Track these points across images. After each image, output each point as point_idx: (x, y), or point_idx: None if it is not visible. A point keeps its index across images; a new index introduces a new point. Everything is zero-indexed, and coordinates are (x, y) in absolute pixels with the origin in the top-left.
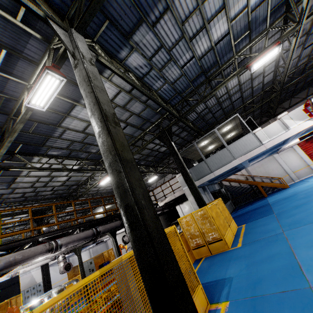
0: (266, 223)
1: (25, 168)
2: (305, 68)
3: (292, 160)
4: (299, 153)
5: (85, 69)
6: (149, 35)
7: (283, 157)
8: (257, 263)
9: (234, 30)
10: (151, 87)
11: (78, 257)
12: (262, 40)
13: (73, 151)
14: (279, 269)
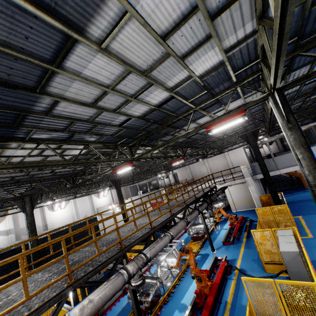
0: None
1: (146, 158)
2: None
3: None
4: None
5: (303, 136)
6: (304, 69)
7: None
8: None
9: None
10: None
11: None
12: None
13: None
14: None
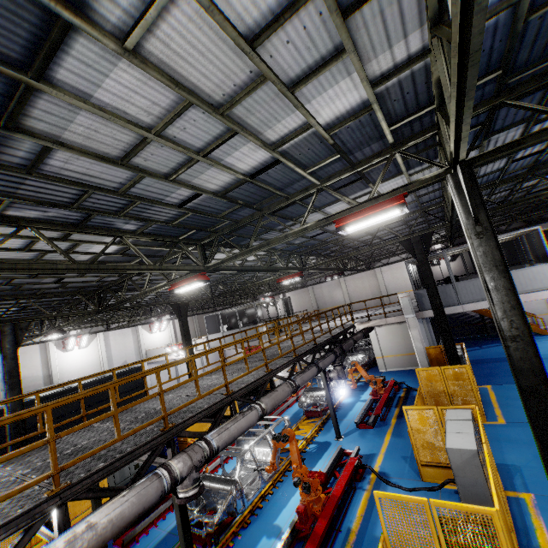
0: None
1: (231, 269)
2: None
3: None
4: None
5: (499, 250)
6: (515, 132)
7: None
8: None
9: None
10: None
11: None
12: None
13: None
14: None
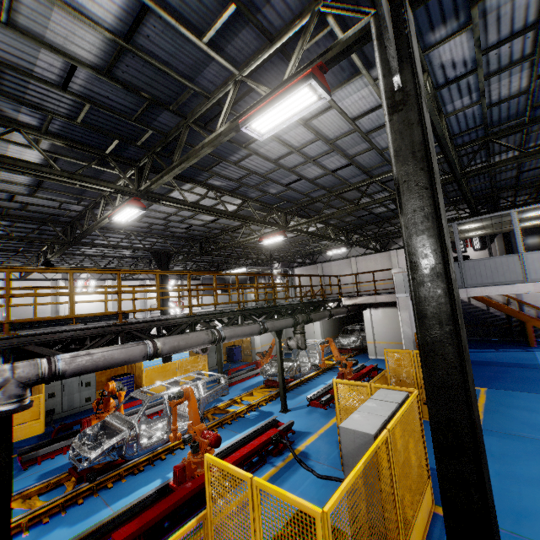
0: (534, 408)
1: (178, 202)
2: None
3: None
4: None
5: (422, 126)
6: None
7: None
8: (519, 480)
9: None
10: (442, 106)
11: None
12: None
13: (244, 186)
14: None
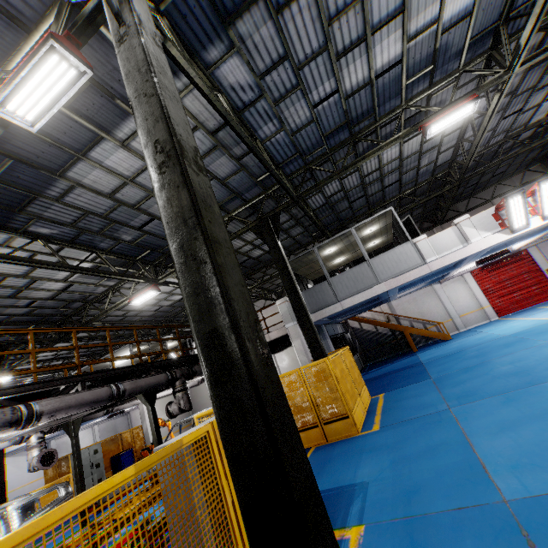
0: (420, 393)
1: None
2: (499, 151)
3: (460, 296)
4: (472, 287)
5: (142, 47)
6: (268, 30)
7: (447, 291)
8: (410, 459)
9: (410, 57)
10: (254, 132)
11: (73, 441)
12: (448, 89)
13: (85, 232)
14: (449, 469)
